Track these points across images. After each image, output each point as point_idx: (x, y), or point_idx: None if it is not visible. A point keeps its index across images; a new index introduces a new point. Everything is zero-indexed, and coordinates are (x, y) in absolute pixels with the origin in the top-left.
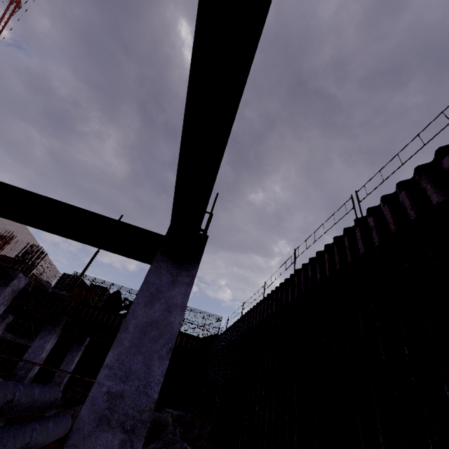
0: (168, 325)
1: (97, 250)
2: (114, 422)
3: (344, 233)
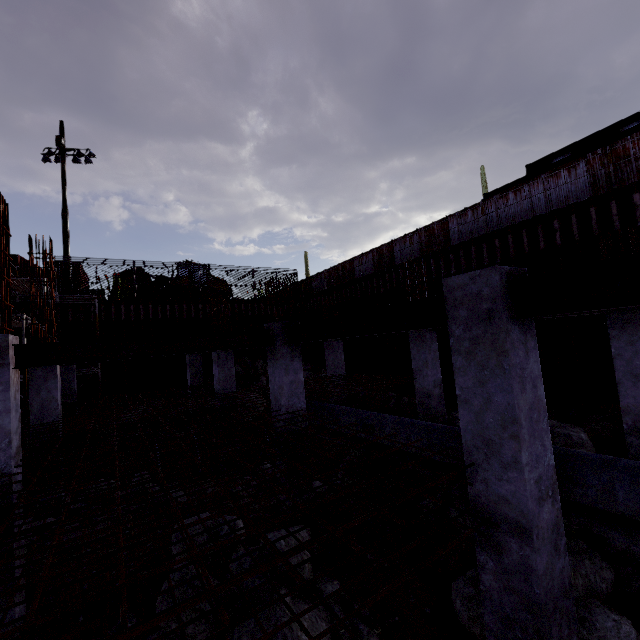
0: None
1: (63, 209)
2: None
3: (591, 203)
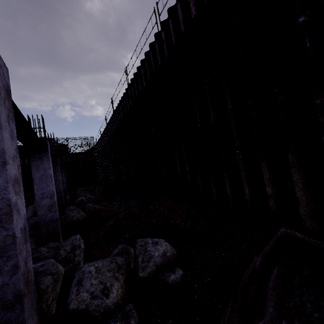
0: (47, 174)
1: None
2: (45, 197)
3: (123, 96)
